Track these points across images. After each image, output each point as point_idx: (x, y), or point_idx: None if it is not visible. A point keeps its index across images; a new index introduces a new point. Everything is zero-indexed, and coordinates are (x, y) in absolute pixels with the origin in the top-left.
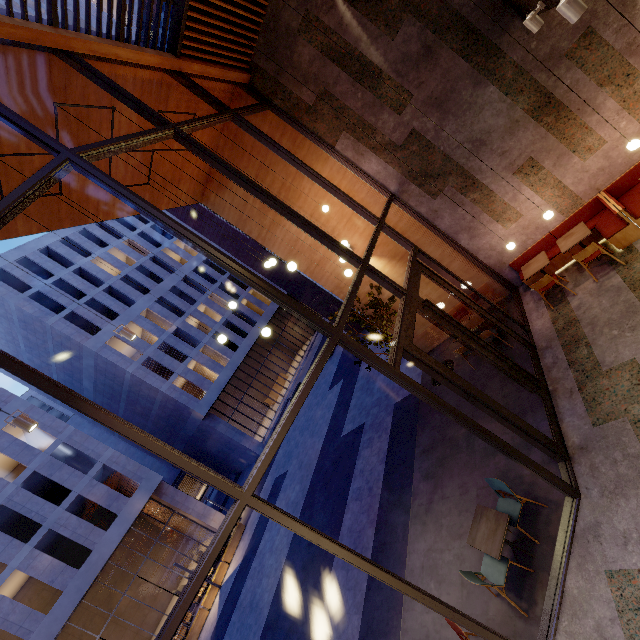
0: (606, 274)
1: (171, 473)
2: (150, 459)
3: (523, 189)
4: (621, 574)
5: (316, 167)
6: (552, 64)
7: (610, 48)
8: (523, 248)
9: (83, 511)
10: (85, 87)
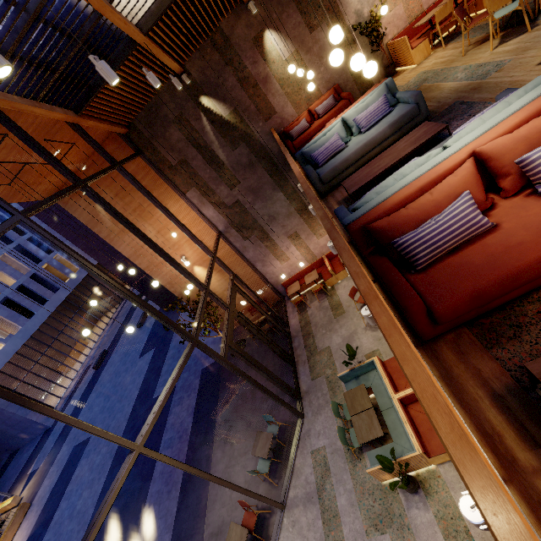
0: (323, 299)
1: None
2: None
3: (291, 246)
4: (316, 451)
5: (169, 202)
6: None
7: None
8: (289, 276)
9: None
10: None
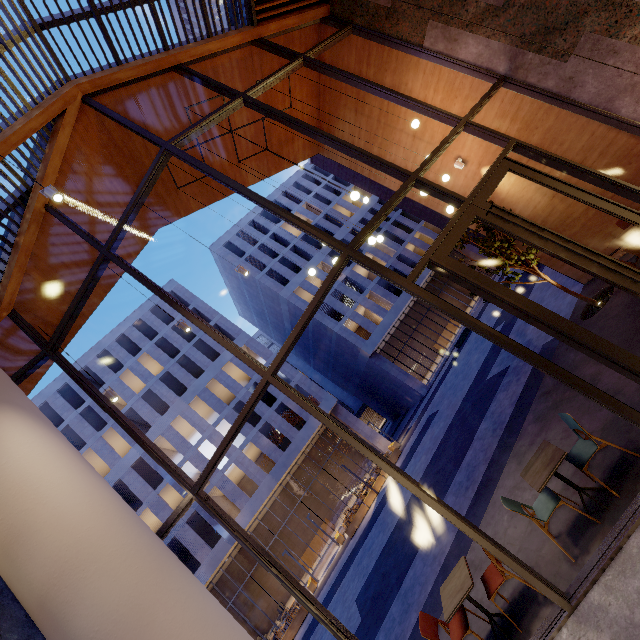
0: None
1: (356, 403)
2: (339, 389)
3: None
4: None
5: (408, 78)
6: None
7: None
8: None
9: (290, 416)
10: (200, 87)
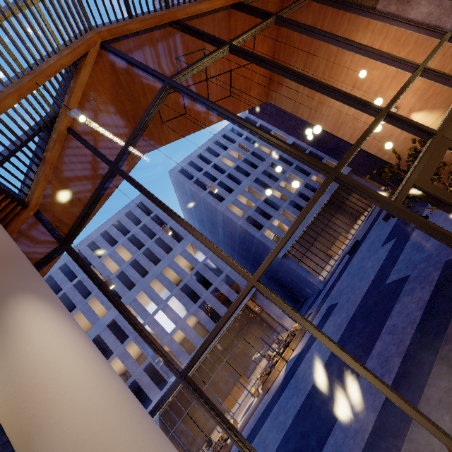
0: None
1: None
2: None
3: None
4: None
5: (356, 37)
6: None
7: None
8: None
9: (219, 297)
10: (188, 41)
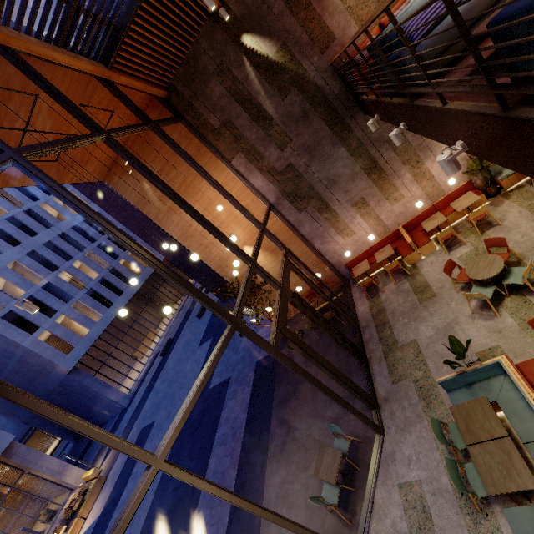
0: (401, 280)
1: (19, 429)
2: None
3: (357, 216)
4: (406, 485)
5: (214, 173)
6: (379, 144)
7: (410, 144)
8: (354, 254)
9: None
10: (12, 74)
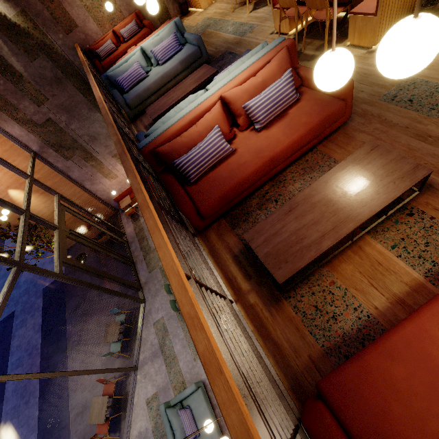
0: None
1: None
2: None
3: (118, 164)
4: (157, 322)
5: None
6: None
7: None
8: (120, 191)
9: None
10: None
